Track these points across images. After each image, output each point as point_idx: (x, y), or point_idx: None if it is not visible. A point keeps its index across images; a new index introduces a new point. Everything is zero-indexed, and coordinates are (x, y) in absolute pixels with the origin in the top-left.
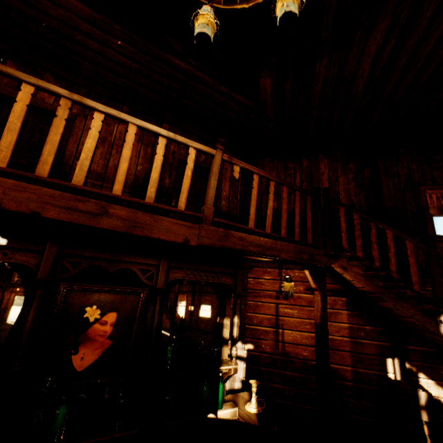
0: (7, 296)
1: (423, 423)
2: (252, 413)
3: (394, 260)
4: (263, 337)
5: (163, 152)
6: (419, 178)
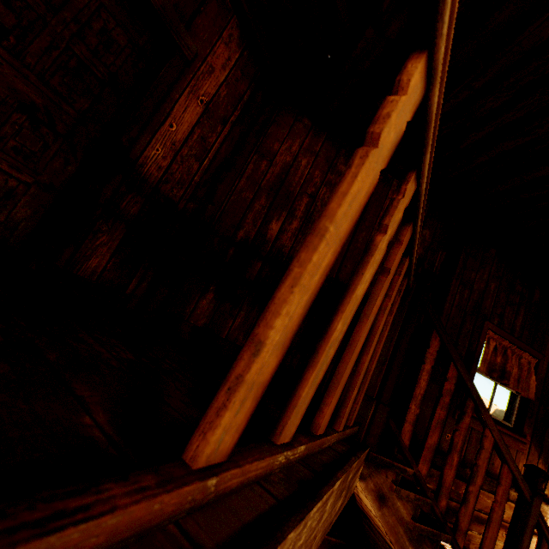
0: None
1: None
2: None
3: (473, 504)
4: None
5: None
6: (489, 307)
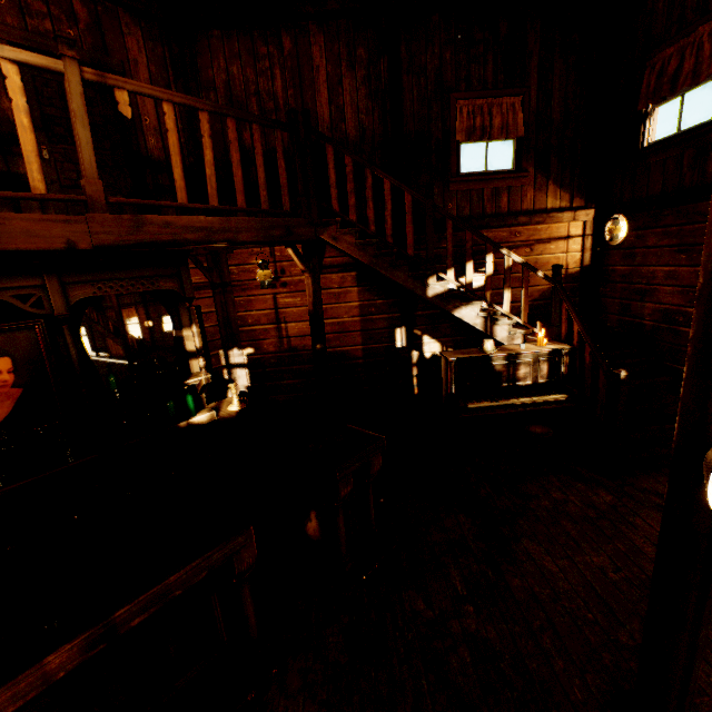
0: None
1: (414, 377)
2: (234, 411)
3: (390, 221)
4: (264, 337)
5: None
6: (452, 79)
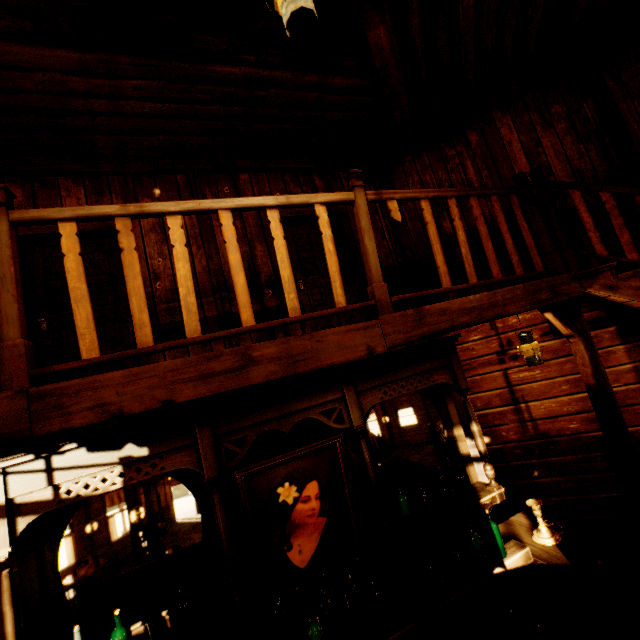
0: (178, 511)
1: None
2: (549, 546)
3: None
4: (499, 422)
5: (282, 232)
6: None
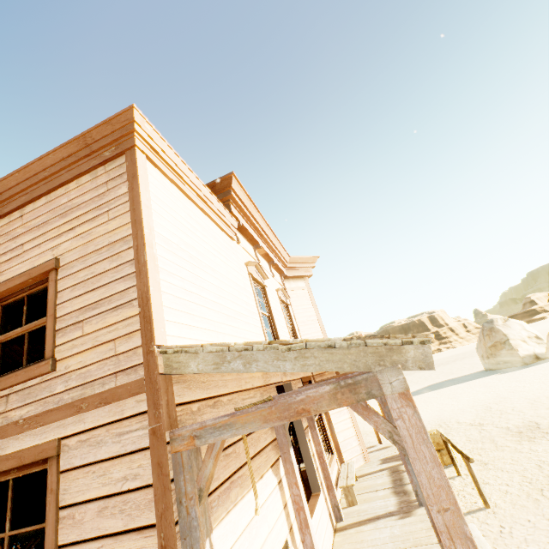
0: None
1: None
2: None
3: None
4: None
5: None
6: None
